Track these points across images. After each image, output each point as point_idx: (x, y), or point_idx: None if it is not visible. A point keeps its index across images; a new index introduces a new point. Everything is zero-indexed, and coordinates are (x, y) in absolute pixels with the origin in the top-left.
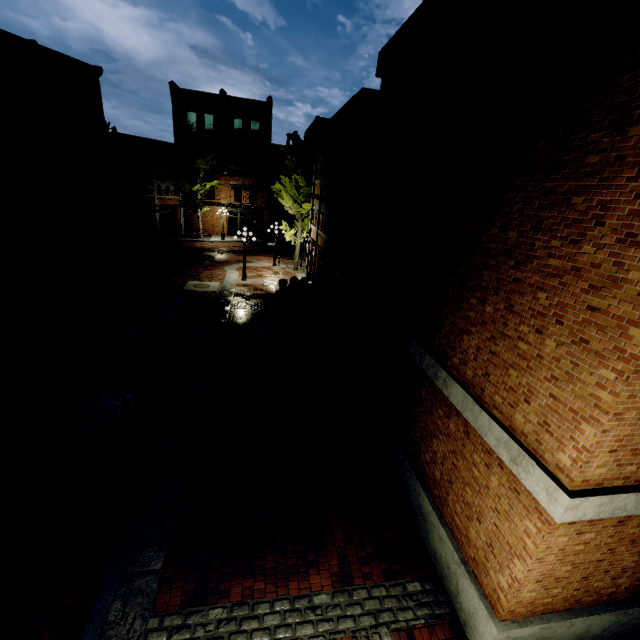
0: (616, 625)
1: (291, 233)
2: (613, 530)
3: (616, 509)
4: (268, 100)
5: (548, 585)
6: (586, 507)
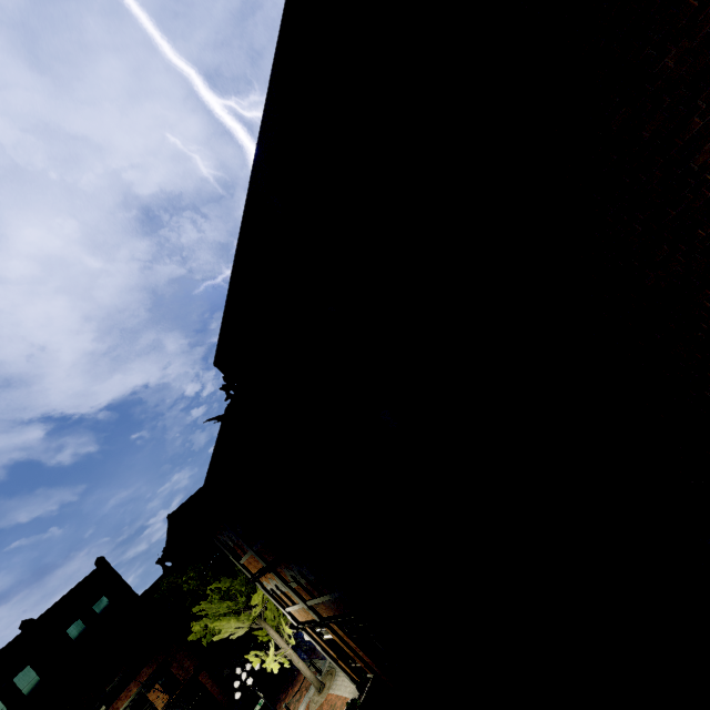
0: None
1: (271, 654)
2: None
3: None
4: (98, 563)
5: None
6: None
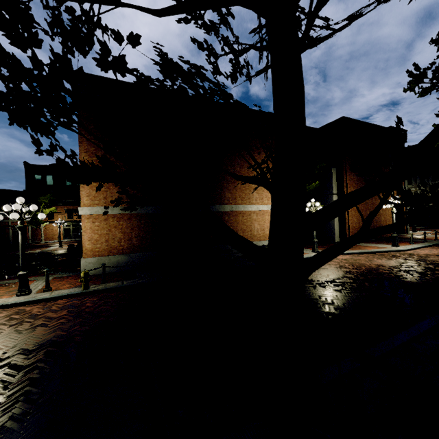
0: (130, 262)
1: None
2: (105, 222)
3: (96, 212)
4: None
5: (94, 243)
6: (85, 210)
